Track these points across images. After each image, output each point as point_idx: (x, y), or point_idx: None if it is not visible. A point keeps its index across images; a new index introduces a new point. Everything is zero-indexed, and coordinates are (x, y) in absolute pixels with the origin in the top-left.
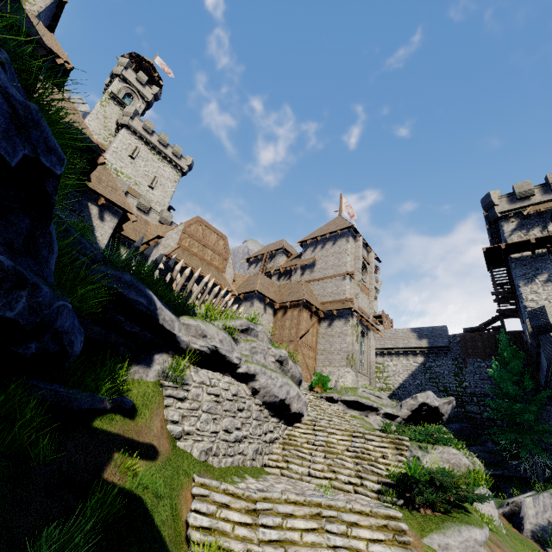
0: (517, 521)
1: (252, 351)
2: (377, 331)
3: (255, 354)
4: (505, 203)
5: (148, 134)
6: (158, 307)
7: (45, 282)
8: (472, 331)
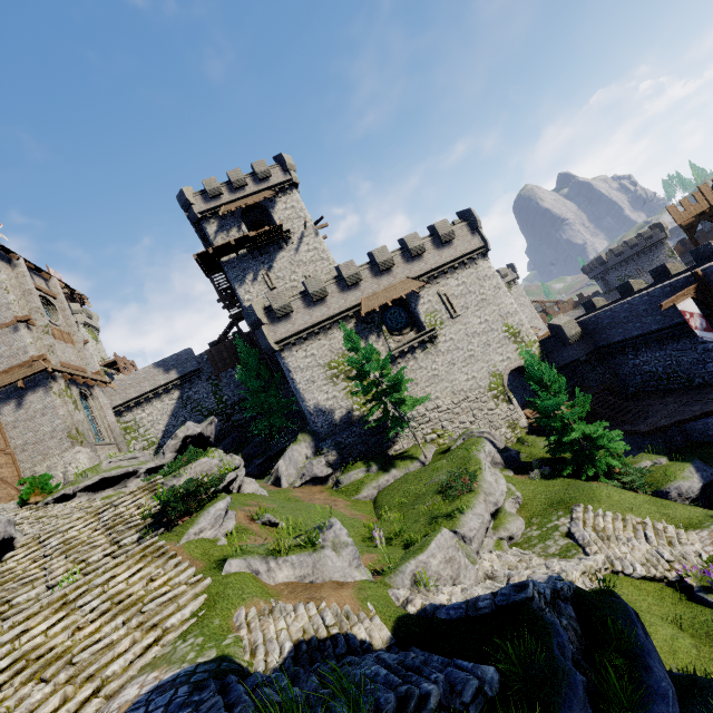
0: (279, 481)
1: None
2: (105, 385)
3: None
4: (202, 203)
5: None
6: None
7: None
8: (216, 344)
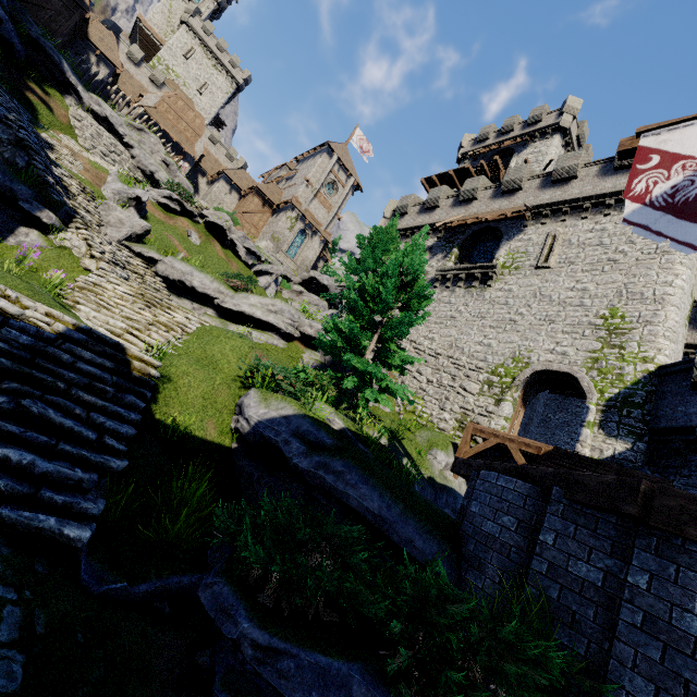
0: None
1: (141, 141)
2: (322, 238)
3: (143, 144)
4: (469, 146)
5: (207, 36)
6: (67, 68)
7: (0, 6)
8: None
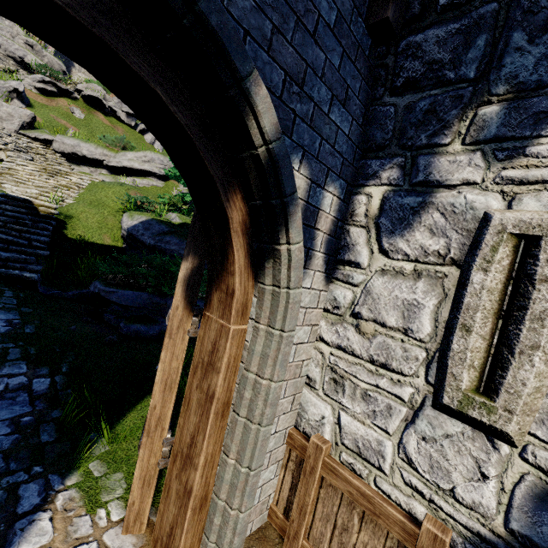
0: None
1: None
2: None
3: (1, 30)
4: None
5: None
6: None
7: None
8: None
